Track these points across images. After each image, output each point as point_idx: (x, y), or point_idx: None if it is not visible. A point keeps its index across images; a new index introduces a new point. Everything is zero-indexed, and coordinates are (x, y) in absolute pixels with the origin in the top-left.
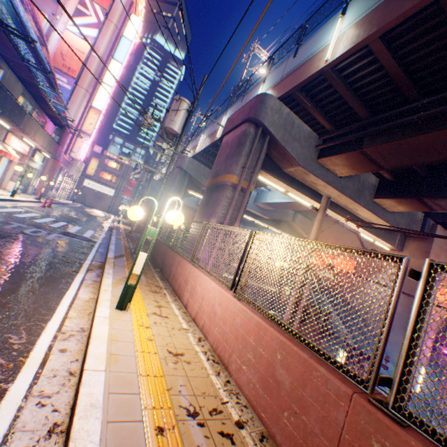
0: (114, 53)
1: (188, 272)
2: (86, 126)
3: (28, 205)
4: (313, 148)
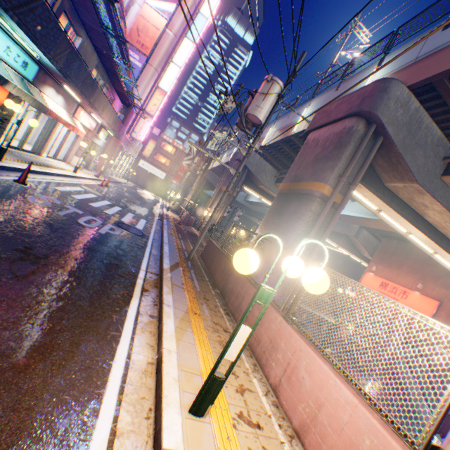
0: (187, 31)
1: (275, 327)
2: (150, 106)
3: (88, 183)
4: (440, 160)
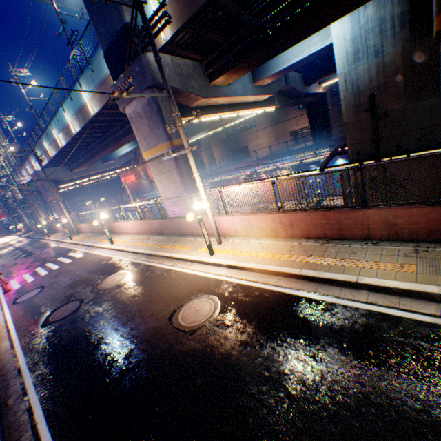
0: None
1: (58, 227)
2: None
3: None
4: (67, 171)
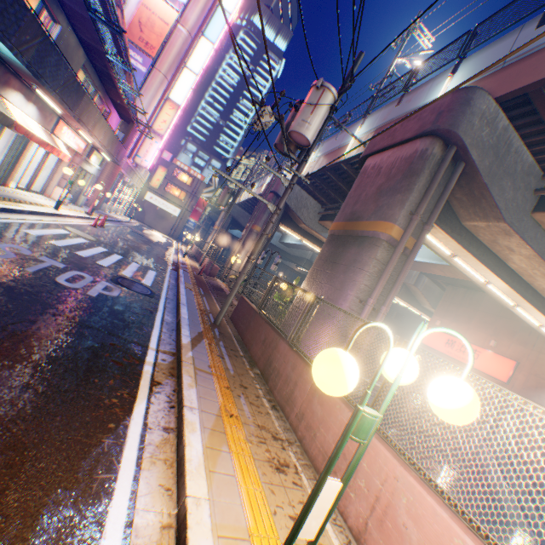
0: (205, 29)
1: None
2: (158, 123)
3: (75, 223)
4: (531, 192)
